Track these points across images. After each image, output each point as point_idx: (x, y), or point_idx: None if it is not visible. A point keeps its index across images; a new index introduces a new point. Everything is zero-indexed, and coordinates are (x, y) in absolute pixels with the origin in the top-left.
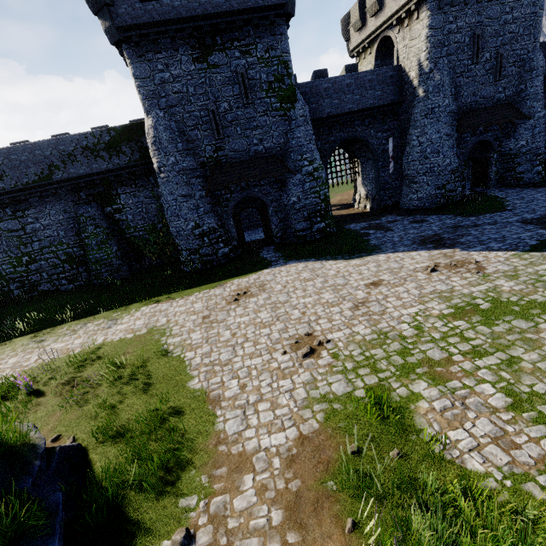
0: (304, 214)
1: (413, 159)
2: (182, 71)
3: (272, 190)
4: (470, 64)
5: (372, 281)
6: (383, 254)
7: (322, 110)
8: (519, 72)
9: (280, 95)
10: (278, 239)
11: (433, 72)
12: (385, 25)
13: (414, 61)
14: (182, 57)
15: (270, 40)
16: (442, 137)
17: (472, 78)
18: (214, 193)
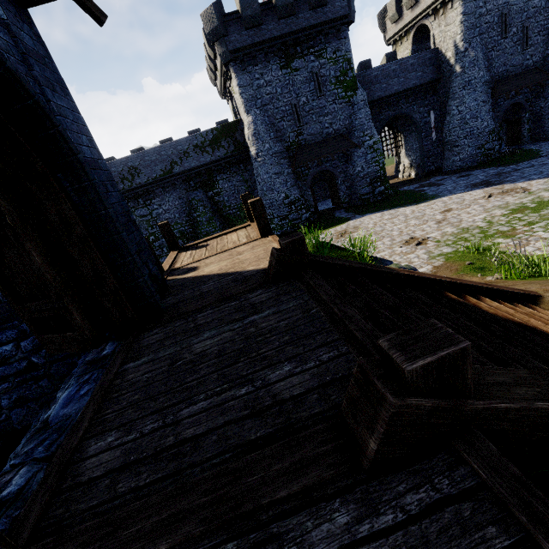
0: (367, 181)
1: (454, 127)
2: (272, 77)
3: (340, 164)
4: (500, 39)
5: (444, 210)
6: (444, 197)
7: (373, 94)
8: (543, 40)
9: (345, 86)
10: (346, 204)
11: (468, 50)
12: (421, 15)
13: (450, 43)
14: (272, 66)
15: (337, 44)
16: (479, 104)
17: (502, 51)
18: (296, 170)
